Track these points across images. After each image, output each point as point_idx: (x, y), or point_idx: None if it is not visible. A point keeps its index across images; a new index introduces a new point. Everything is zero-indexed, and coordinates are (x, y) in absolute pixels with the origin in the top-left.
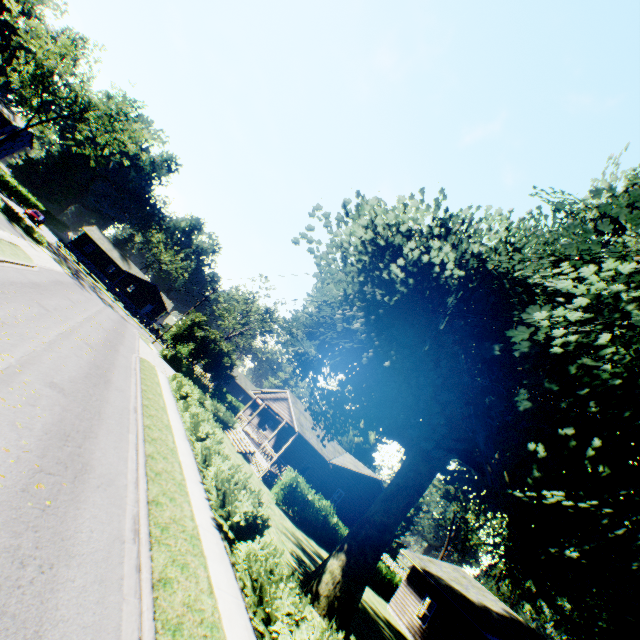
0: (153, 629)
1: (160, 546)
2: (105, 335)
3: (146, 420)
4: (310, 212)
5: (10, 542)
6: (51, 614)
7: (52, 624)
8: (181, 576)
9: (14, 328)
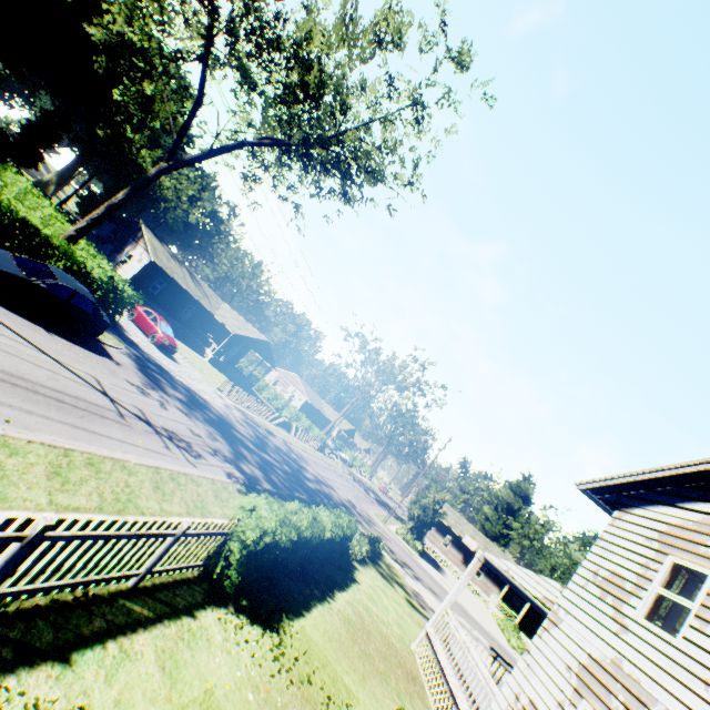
0: None
1: None
2: None
3: None
4: None
5: None
6: None
7: None
8: None
9: None
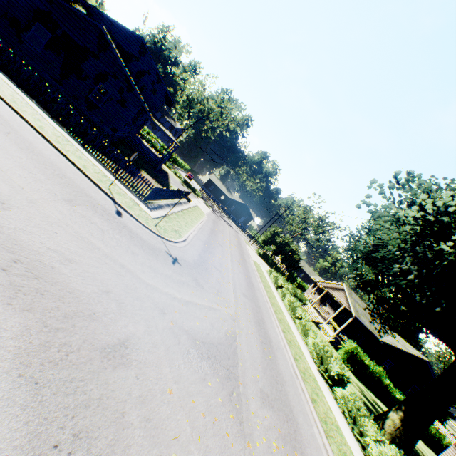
0: (318, 419)
1: (306, 382)
2: (238, 251)
3: (273, 307)
4: (367, 186)
5: (271, 373)
6: (290, 403)
7: (292, 406)
8: (317, 399)
9: (223, 265)
